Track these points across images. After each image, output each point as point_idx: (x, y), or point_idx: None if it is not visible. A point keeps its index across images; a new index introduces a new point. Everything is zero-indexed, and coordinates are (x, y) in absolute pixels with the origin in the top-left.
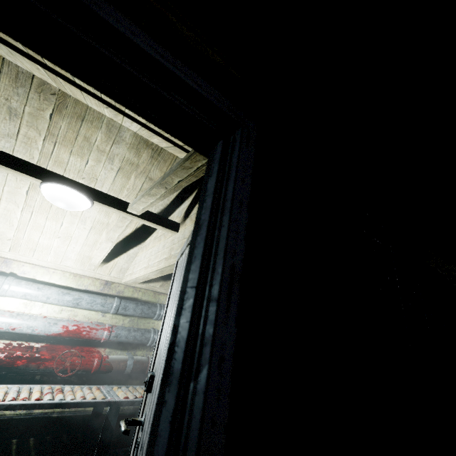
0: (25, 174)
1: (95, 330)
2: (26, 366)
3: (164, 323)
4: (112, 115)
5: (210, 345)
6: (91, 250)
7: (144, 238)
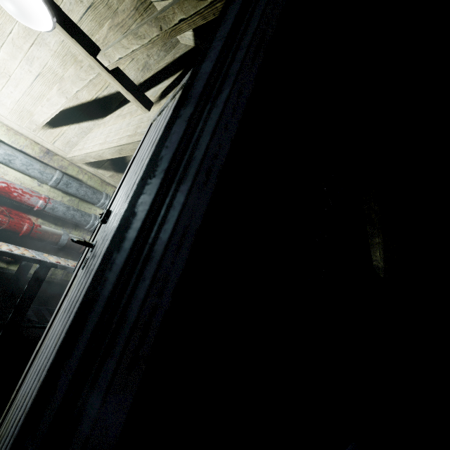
0: None
1: (28, 195)
2: None
3: (126, 176)
4: None
5: (235, 74)
6: (34, 104)
7: (104, 114)
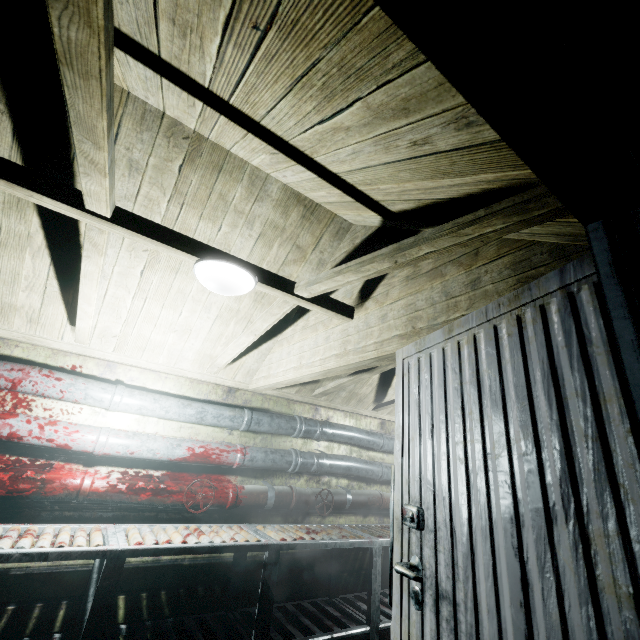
0: (179, 250)
1: (225, 452)
2: (152, 500)
3: (404, 442)
4: (265, 163)
5: None
6: (214, 347)
7: (282, 328)
